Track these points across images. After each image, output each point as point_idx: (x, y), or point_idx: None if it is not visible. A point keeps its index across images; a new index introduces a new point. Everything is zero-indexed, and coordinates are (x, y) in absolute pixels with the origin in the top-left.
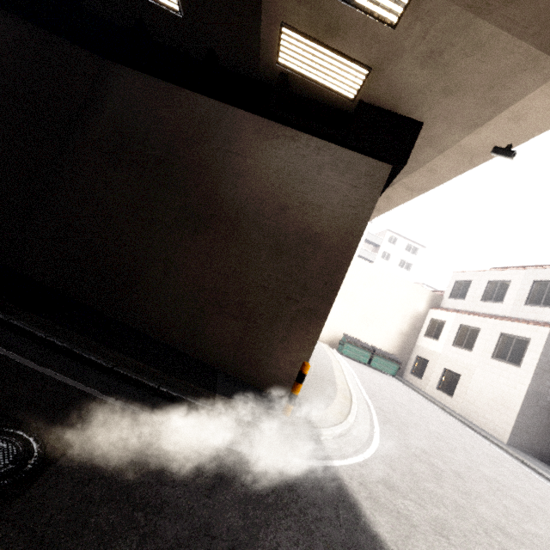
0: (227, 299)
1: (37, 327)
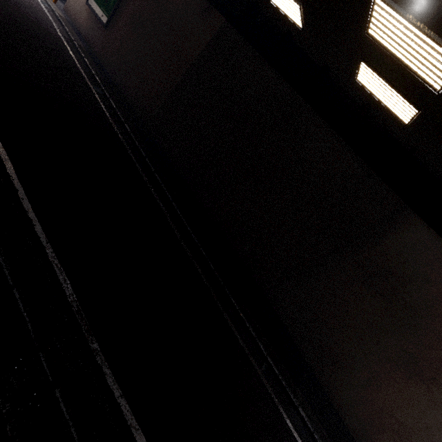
0: (408, 439)
1: (305, 413)
